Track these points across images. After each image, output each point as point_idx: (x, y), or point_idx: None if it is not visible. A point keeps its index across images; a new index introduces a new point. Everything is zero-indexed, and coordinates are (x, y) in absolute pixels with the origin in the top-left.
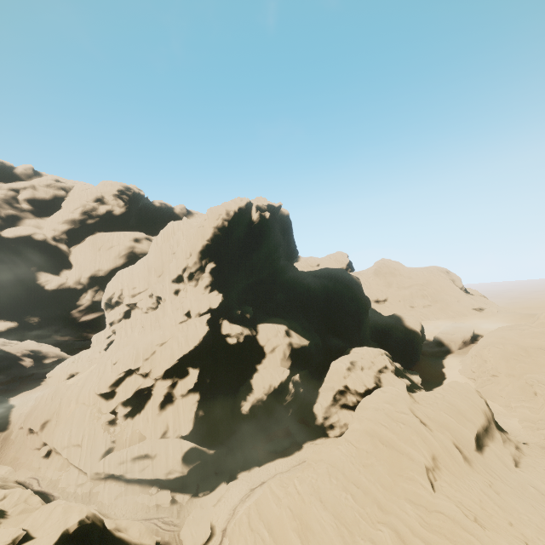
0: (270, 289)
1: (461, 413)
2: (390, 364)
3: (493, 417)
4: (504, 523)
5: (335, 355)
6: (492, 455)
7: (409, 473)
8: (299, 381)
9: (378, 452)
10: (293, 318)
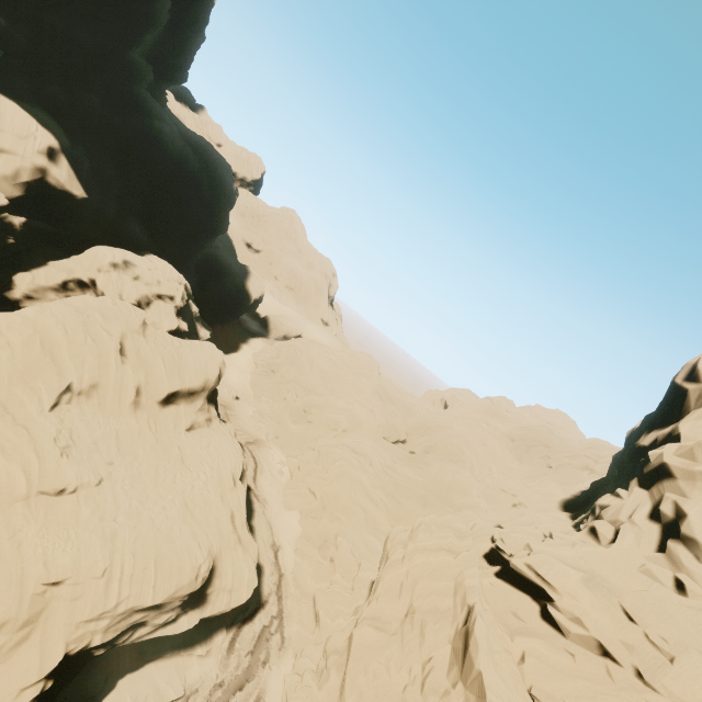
0: (80, 72)
1: (180, 368)
2: (181, 298)
3: (213, 389)
4: (103, 460)
5: (124, 246)
6: (172, 413)
7: (38, 384)
8: (16, 228)
9: (25, 350)
10: (89, 147)
